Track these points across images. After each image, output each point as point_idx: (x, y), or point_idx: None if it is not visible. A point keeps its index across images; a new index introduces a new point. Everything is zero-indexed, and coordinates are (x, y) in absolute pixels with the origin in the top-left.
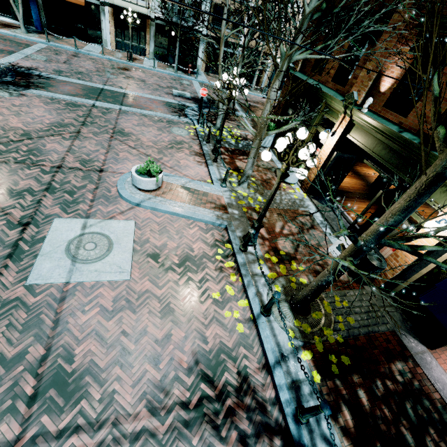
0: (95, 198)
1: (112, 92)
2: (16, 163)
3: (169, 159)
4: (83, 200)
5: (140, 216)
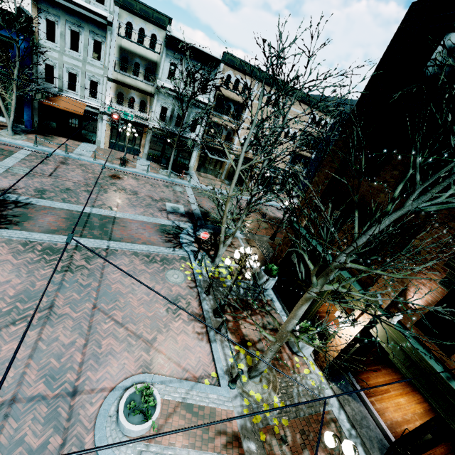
0: None
1: (100, 218)
2: None
3: (164, 338)
4: None
5: None
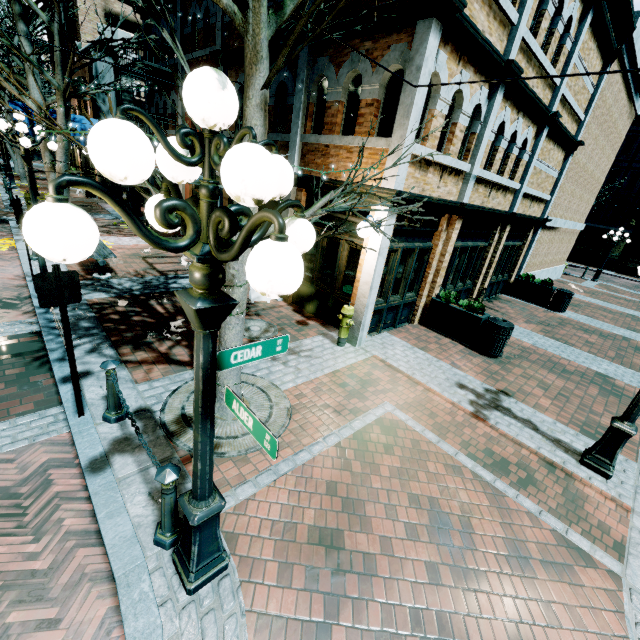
0: None
1: None
2: None
3: None
4: None
5: None
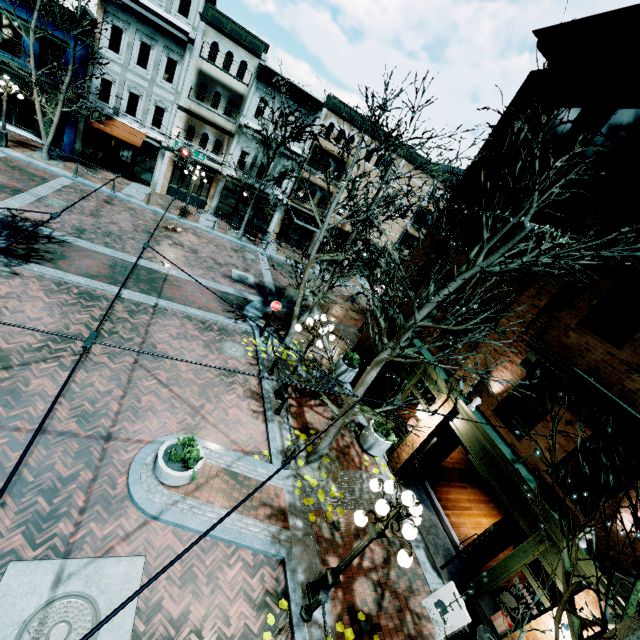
0: (88, 502)
1: (149, 272)
2: None
3: (213, 407)
4: (67, 509)
5: (155, 544)
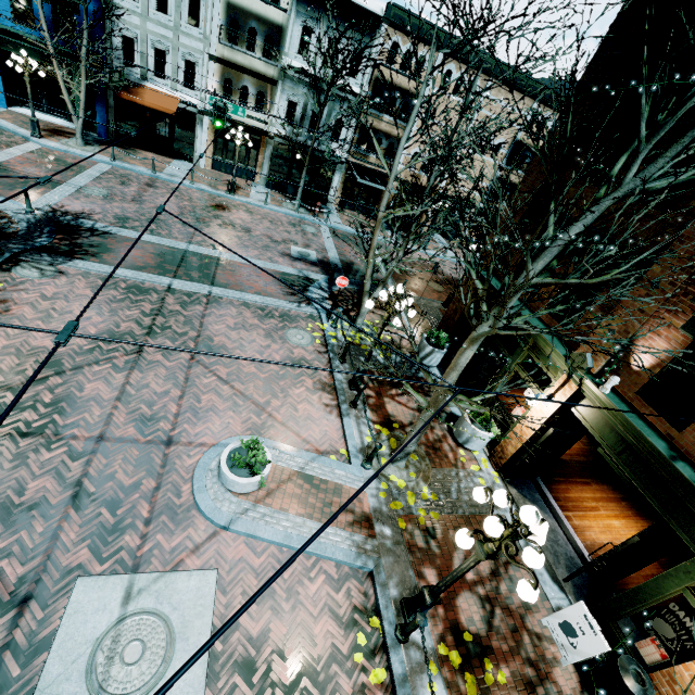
0: (153, 513)
1: (199, 258)
2: (28, 436)
3: (280, 403)
4: (132, 520)
5: (227, 556)
